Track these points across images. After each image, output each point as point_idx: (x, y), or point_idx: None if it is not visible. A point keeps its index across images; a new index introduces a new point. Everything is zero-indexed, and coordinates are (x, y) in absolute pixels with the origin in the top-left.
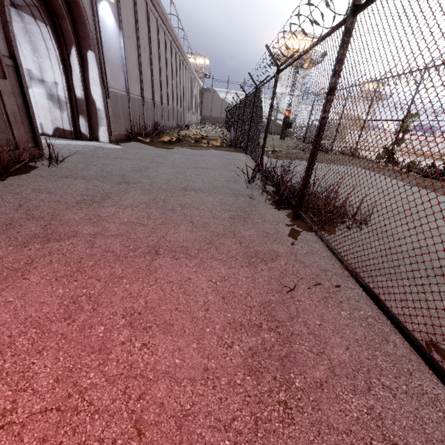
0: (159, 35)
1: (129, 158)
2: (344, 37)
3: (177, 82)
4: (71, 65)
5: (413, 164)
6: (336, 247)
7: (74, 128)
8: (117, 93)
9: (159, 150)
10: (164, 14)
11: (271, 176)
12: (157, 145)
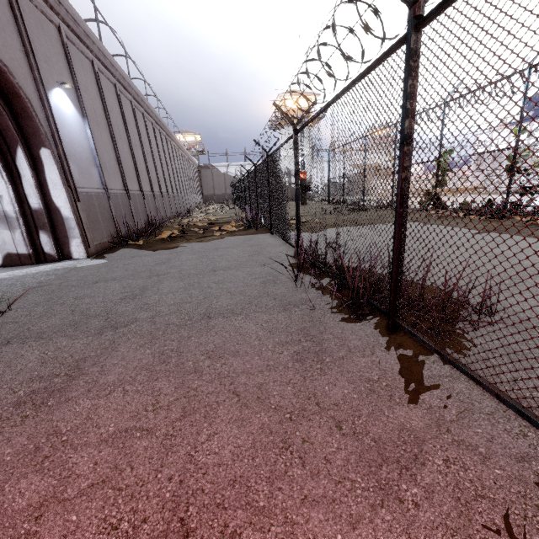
0: (136, 117)
1: (116, 278)
2: (410, 63)
3: (168, 165)
4: (19, 170)
5: (466, 205)
6: (491, 379)
7: (34, 249)
8: (91, 192)
9: (158, 254)
10: (138, 95)
11: (322, 263)
12: (155, 247)
